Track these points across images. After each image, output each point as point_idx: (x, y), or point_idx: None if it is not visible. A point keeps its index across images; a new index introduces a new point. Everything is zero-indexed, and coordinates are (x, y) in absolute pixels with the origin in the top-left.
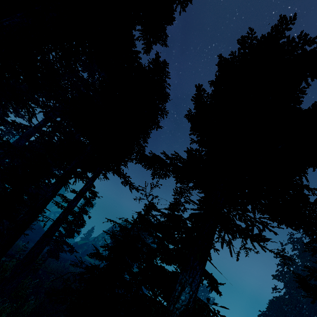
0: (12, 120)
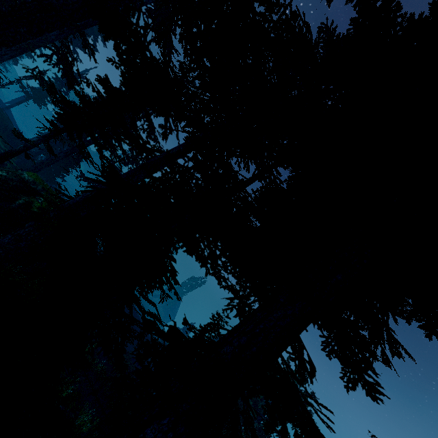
0: (138, 134)
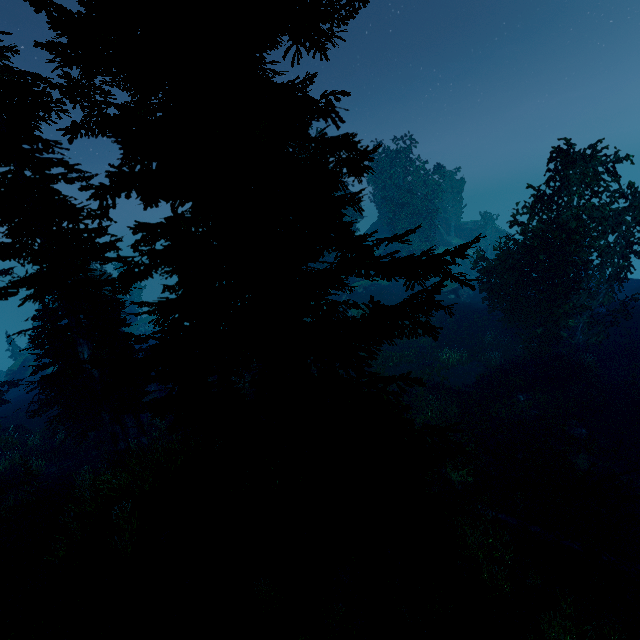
0: None
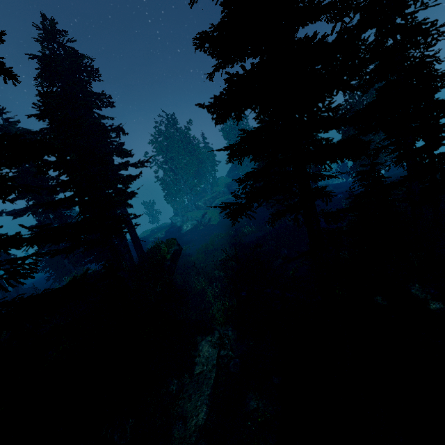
0: None
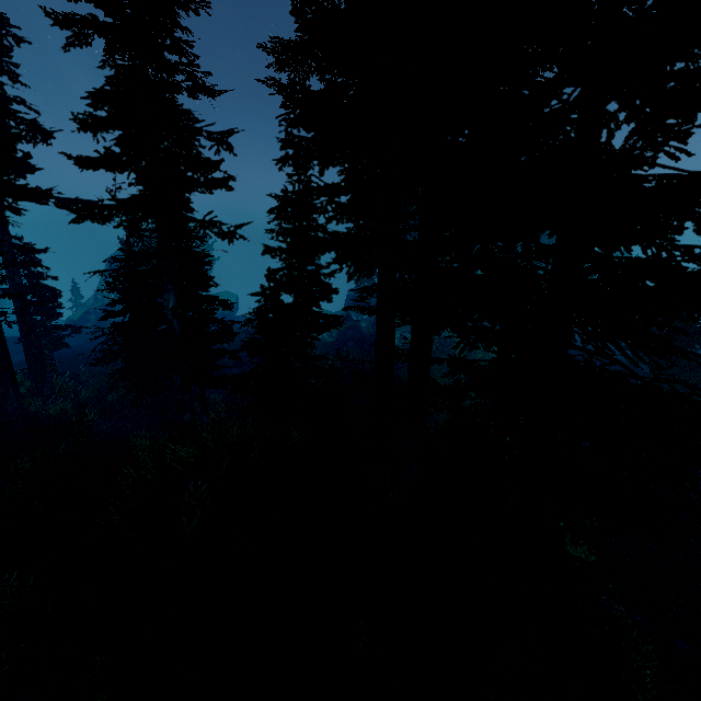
0: None
